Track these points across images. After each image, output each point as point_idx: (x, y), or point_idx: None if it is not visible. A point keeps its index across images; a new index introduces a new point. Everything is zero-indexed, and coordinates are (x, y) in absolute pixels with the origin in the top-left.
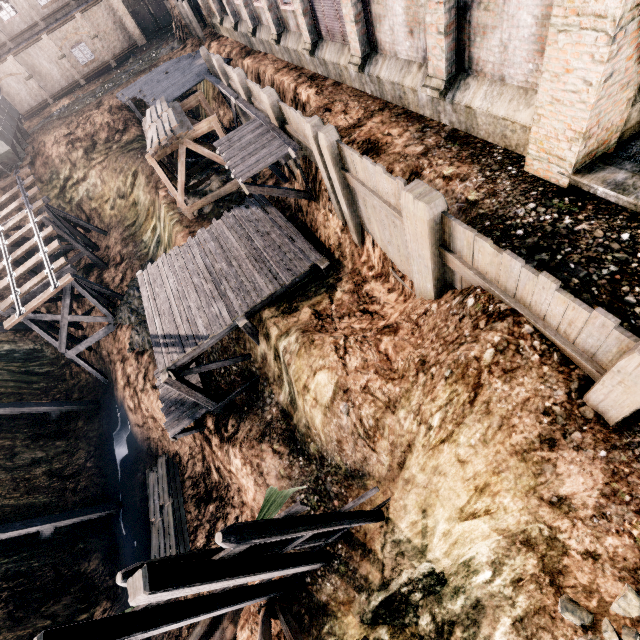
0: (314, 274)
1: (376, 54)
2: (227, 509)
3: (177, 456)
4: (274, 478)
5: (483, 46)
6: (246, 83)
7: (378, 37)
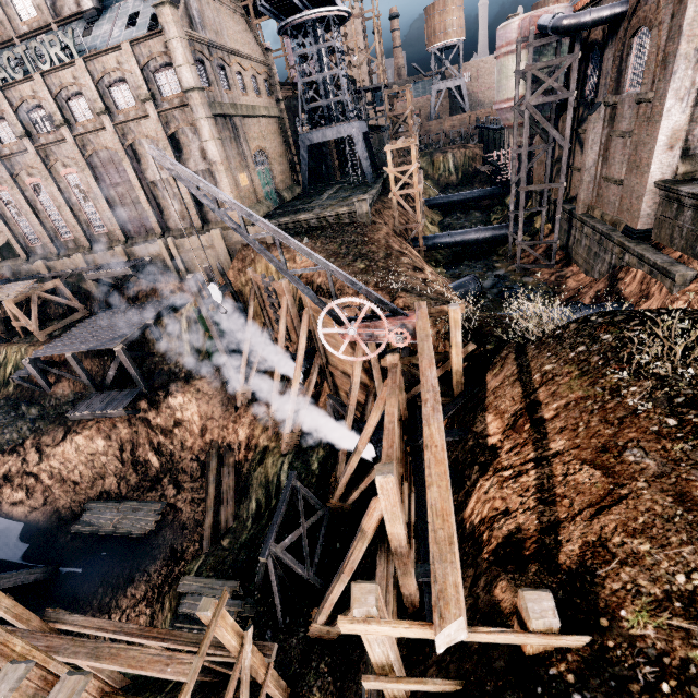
0: (175, 307)
1: (168, 231)
2: (180, 466)
3: (103, 494)
4: (207, 385)
5: (209, 216)
6: (86, 258)
7: (168, 226)
